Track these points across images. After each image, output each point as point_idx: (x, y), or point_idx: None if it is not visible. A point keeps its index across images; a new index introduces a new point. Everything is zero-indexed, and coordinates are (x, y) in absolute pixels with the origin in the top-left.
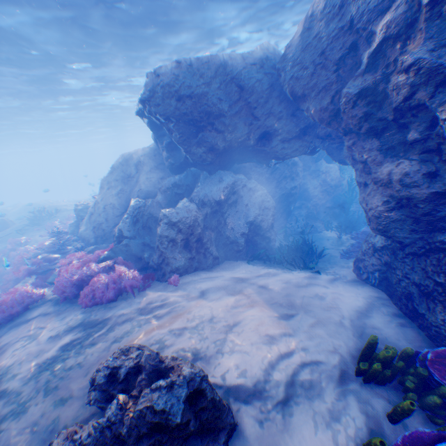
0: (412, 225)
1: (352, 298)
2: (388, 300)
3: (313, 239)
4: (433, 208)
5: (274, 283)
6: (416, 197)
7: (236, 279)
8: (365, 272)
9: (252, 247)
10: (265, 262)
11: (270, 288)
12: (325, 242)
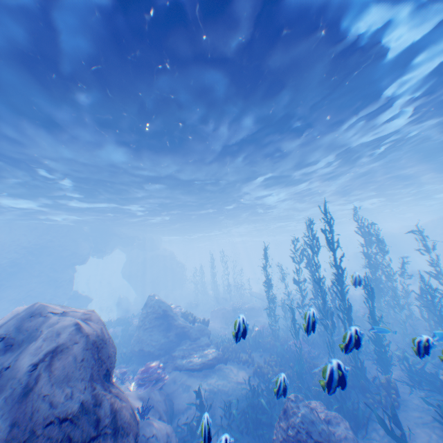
0: None
1: None
2: None
3: None
4: None
5: None
6: None
7: None
8: None
9: None
10: None
11: None
12: None
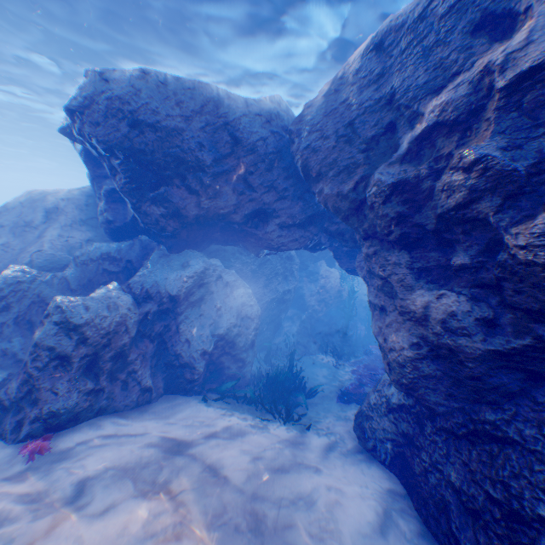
0: (452, 388)
1: (360, 501)
2: (407, 498)
3: (303, 363)
4: (486, 371)
5: (236, 464)
6: (464, 350)
7: (170, 445)
8: (373, 437)
9: (216, 371)
10: (230, 400)
11: (226, 479)
12: (316, 369)
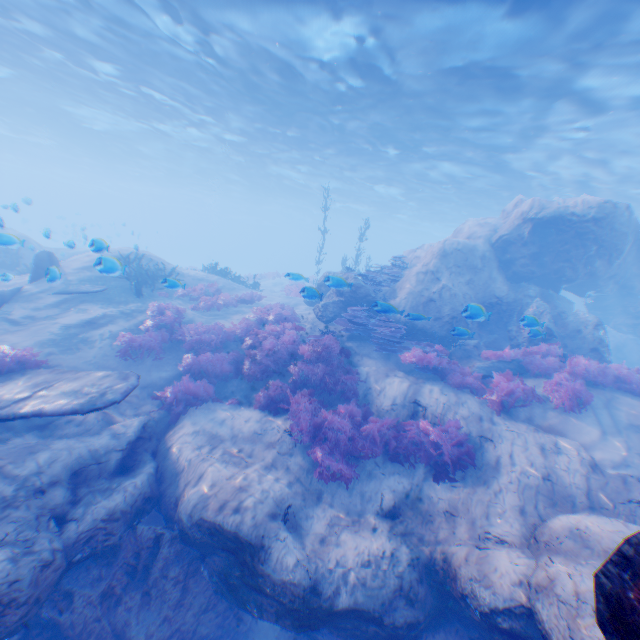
0: None
1: None
2: None
3: None
4: None
5: None
6: None
7: None
8: None
9: None
10: None
11: None
12: None
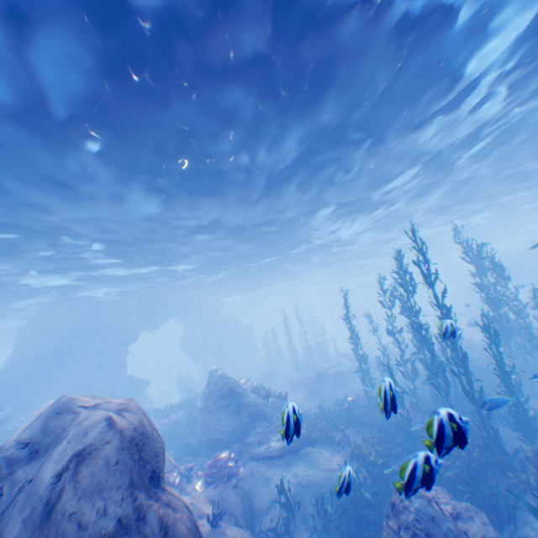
0: None
1: None
2: None
3: None
4: None
5: None
6: None
7: None
8: None
9: None
10: None
11: None
12: None
